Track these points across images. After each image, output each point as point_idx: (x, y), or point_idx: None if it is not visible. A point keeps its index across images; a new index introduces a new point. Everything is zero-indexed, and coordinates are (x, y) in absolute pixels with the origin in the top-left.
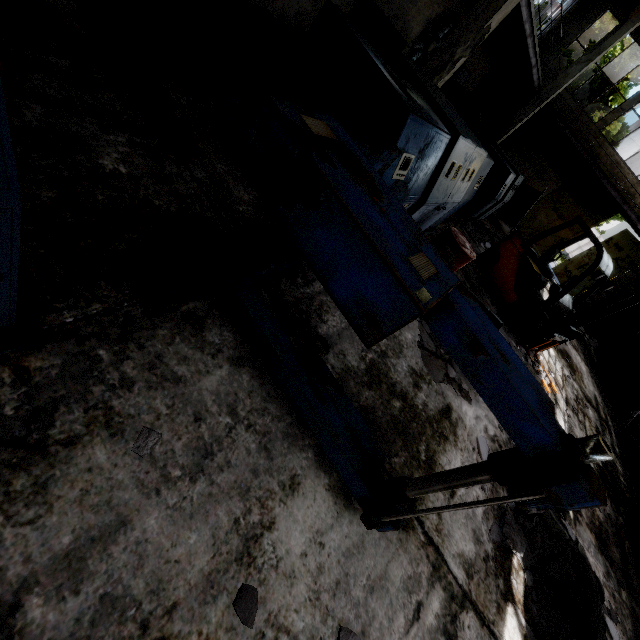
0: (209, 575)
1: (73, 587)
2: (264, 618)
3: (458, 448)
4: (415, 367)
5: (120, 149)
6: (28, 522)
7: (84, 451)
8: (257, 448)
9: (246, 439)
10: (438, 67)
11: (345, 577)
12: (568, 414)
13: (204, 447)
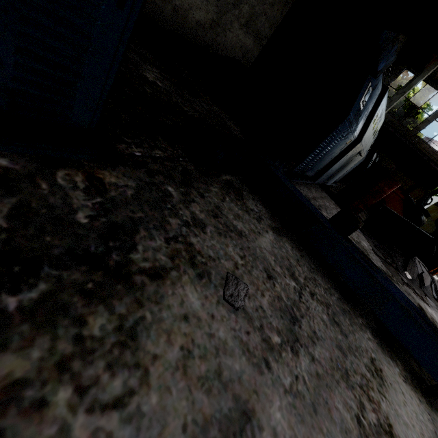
0: None
1: None
2: None
3: None
4: (382, 268)
5: (155, 74)
6: (113, 403)
7: (174, 290)
8: (329, 320)
9: (316, 308)
10: None
11: None
12: None
13: (287, 310)
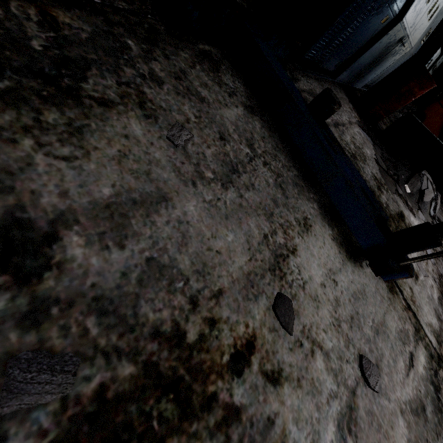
0: (248, 275)
1: (117, 240)
2: (299, 329)
3: None
4: (376, 175)
5: None
6: (63, 158)
7: (119, 118)
8: (274, 184)
9: (264, 172)
10: None
11: (356, 315)
12: None
13: (230, 164)
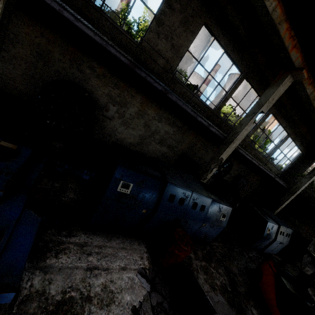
0: None
1: None
2: None
3: None
4: None
5: None
6: None
7: None
8: None
9: None
10: (205, 171)
11: None
12: None
13: None
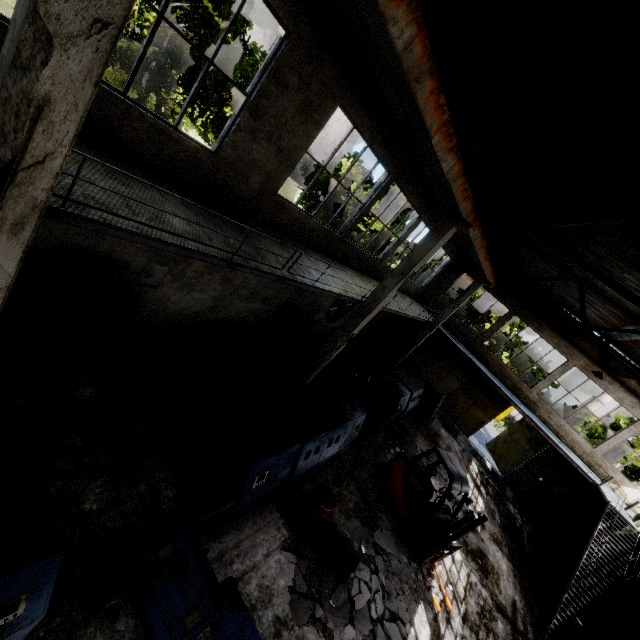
0: None
1: None
2: None
3: None
4: (281, 614)
5: (97, 491)
6: None
7: None
8: None
9: None
10: (328, 349)
11: None
12: (461, 634)
13: None
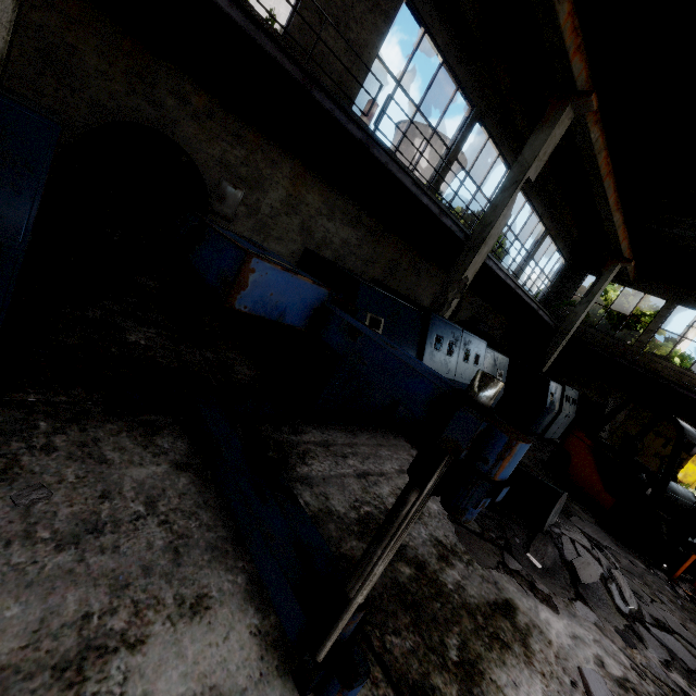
0: (0, 670)
1: None
2: None
3: (535, 669)
4: (443, 539)
5: (148, 334)
6: None
7: None
8: (164, 546)
9: (154, 533)
10: (438, 308)
11: None
12: None
13: (95, 522)
